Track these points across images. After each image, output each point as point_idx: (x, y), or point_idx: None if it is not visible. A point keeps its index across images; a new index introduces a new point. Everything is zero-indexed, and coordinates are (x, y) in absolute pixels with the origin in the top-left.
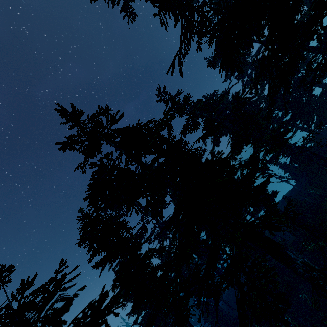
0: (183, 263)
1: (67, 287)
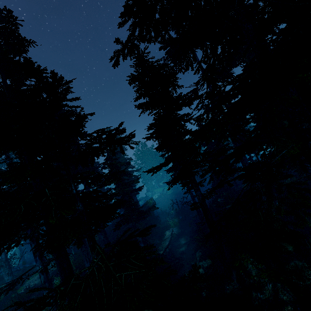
0: (202, 141)
1: (70, 106)
